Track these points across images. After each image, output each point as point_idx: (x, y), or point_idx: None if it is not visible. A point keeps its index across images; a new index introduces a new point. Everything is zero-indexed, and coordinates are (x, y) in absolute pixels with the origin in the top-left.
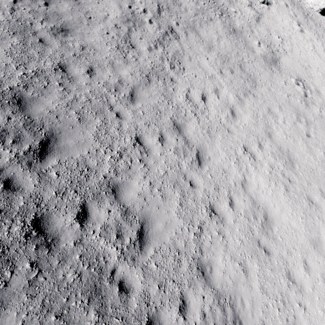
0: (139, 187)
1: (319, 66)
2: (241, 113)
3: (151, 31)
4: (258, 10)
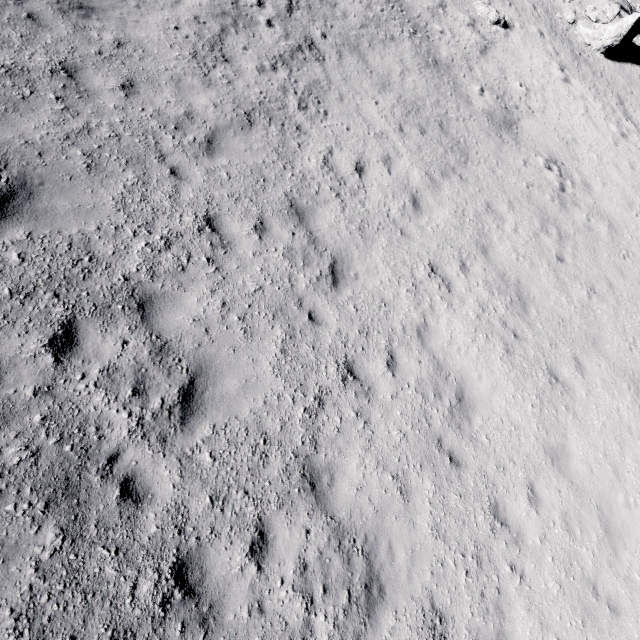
0: (199, 307)
1: (593, 142)
2: (433, 205)
3: (269, 39)
4: (486, 35)
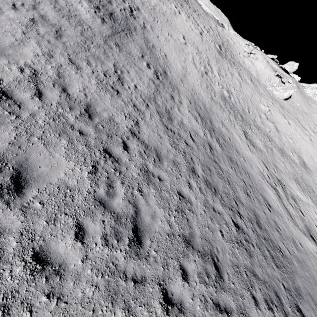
0: None
1: (312, 151)
2: None
3: (281, 192)
4: (271, 120)
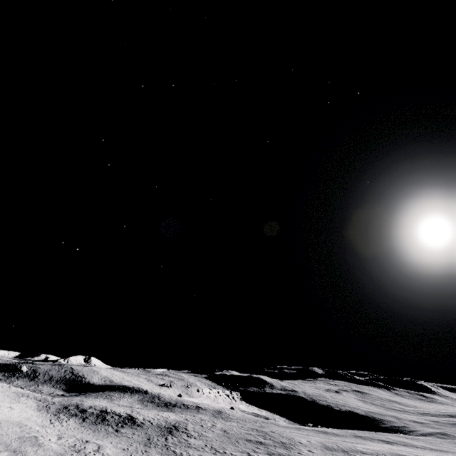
0: (85, 432)
1: None
2: (37, 435)
3: (89, 450)
4: None
